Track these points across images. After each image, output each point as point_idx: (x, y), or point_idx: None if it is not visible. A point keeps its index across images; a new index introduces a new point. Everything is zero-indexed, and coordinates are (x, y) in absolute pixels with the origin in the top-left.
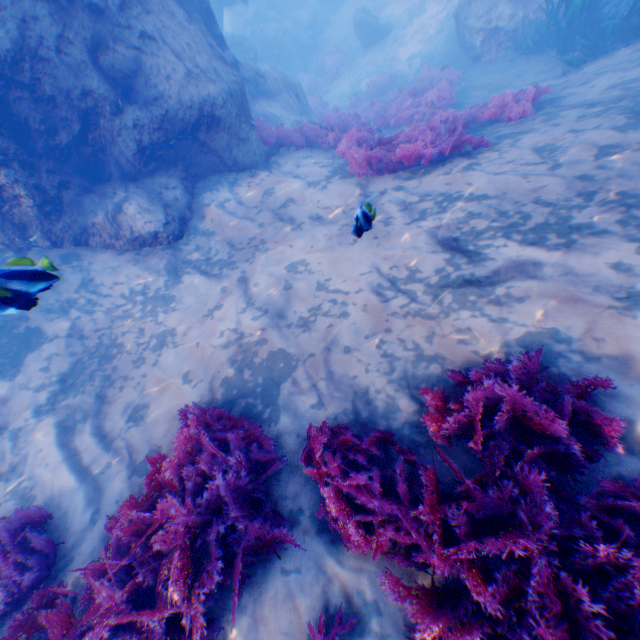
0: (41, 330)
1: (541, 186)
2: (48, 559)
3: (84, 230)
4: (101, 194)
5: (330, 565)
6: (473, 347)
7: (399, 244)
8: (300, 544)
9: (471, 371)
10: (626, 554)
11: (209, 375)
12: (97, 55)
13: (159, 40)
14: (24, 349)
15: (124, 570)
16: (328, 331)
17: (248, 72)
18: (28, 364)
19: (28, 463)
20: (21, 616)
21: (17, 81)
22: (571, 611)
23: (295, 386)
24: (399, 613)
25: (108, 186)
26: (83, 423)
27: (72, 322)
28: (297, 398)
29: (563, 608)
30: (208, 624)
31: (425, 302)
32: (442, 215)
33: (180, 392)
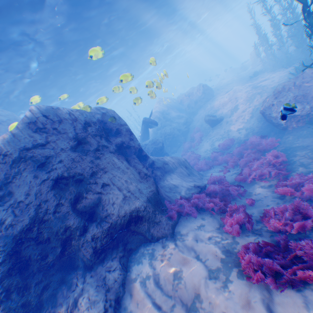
0: None
1: None
2: None
3: None
4: (68, 283)
5: None
6: None
7: None
8: None
9: None
10: None
11: None
12: (76, 204)
13: (110, 182)
14: None
15: None
16: None
17: (159, 163)
18: None
19: None
20: None
21: (28, 237)
22: None
23: None
24: None
25: (74, 274)
26: None
27: None
28: None
29: None
30: None
31: None
32: None
33: None
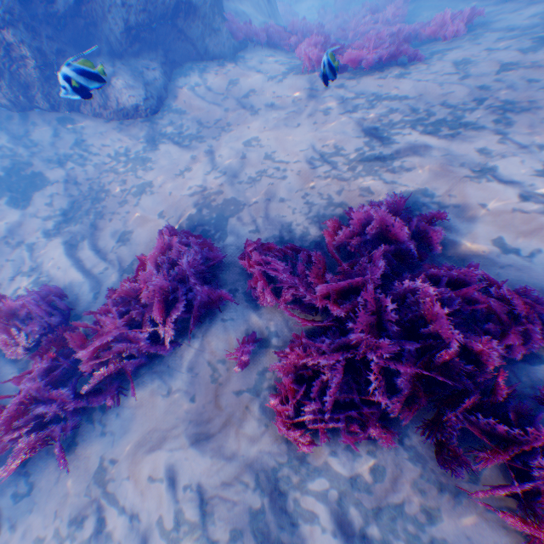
0: (45, 177)
1: (449, 92)
2: (65, 315)
3: None
4: None
5: (252, 316)
6: (369, 200)
7: (332, 129)
8: (234, 297)
9: (361, 207)
10: (417, 284)
11: (178, 214)
12: None
13: None
14: (32, 190)
15: (119, 316)
16: (269, 187)
17: None
18: (37, 201)
19: (43, 266)
20: (52, 336)
21: None
22: (382, 315)
23: (241, 221)
24: (290, 337)
25: (97, 60)
26: (83, 242)
27: (70, 173)
28: (241, 228)
29: (379, 317)
30: (173, 342)
31: (342, 170)
32: (369, 109)
33: (156, 224)
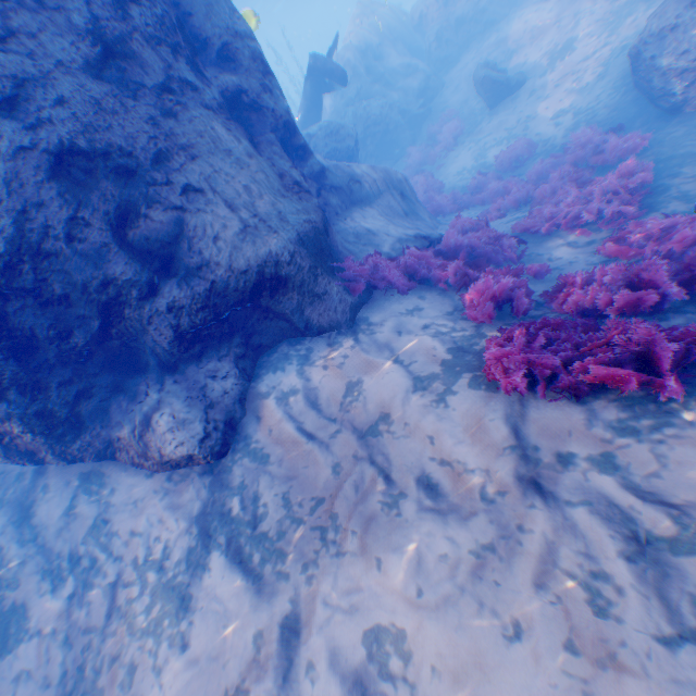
0: (27, 614)
1: None
2: None
3: (108, 441)
4: (130, 392)
5: None
6: None
7: None
8: None
9: None
10: None
11: None
12: (122, 228)
13: (207, 189)
14: None
15: None
16: None
17: (338, 177)
18: None
19: None
20: None
21: (14, 286)
22: None
23: None
24: None
25: (141, 378)
26: None
27: (64, 606)
28: None
29: None
30: None
31: None
32: None
33: None
